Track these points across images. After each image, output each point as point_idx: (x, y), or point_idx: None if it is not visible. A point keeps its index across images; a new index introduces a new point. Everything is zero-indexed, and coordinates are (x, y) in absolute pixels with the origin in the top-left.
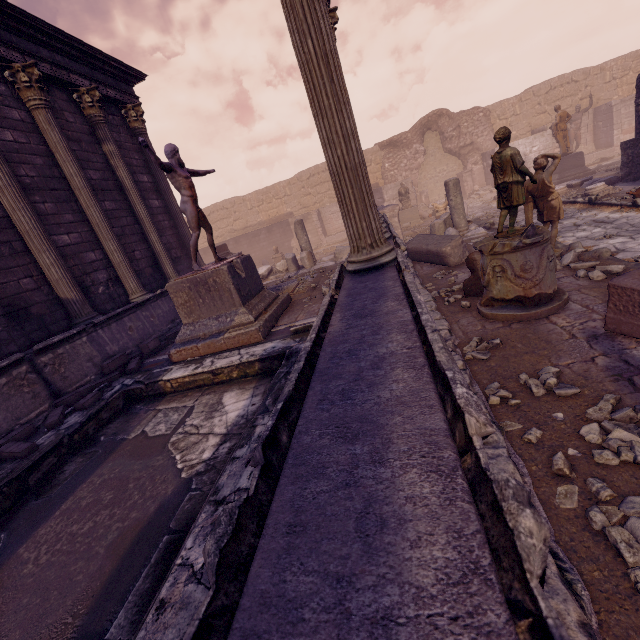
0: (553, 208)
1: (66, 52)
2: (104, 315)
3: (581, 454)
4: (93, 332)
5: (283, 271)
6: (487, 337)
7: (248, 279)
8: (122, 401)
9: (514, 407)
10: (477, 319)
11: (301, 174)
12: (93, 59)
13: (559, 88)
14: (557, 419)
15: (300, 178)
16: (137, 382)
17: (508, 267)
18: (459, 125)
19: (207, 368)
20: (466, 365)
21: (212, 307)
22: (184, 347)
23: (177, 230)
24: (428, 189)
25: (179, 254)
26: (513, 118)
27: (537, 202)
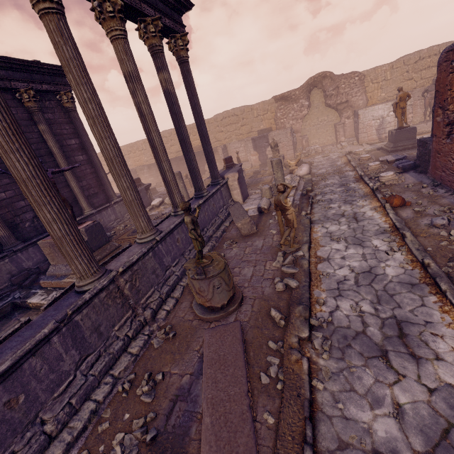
0: (289, 220)
1: (8, 67)
2: (23, 244)
3: (102, 452)
4: (14, 255)
5: (168, 204)
6: (176, 326)
7: (91, 240)
8: (10, 308)
9: (122, 398)
10: (190, 305)
11: (217, 116)
12: (31, 67)
13: (427, 59)
14: (123, 419)
15: (216, 119)
16: (20, 297)
17: (192, 286)
18: (338, 86)
19: (46, 302)
20: (144, 349)
21: (63, 259)
22: (46, 281)
23: (97, 174)
24: (311, 134)
25: (97, 191)
26: (384, 82)
27: (281, 212)
